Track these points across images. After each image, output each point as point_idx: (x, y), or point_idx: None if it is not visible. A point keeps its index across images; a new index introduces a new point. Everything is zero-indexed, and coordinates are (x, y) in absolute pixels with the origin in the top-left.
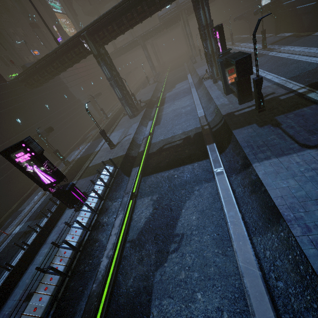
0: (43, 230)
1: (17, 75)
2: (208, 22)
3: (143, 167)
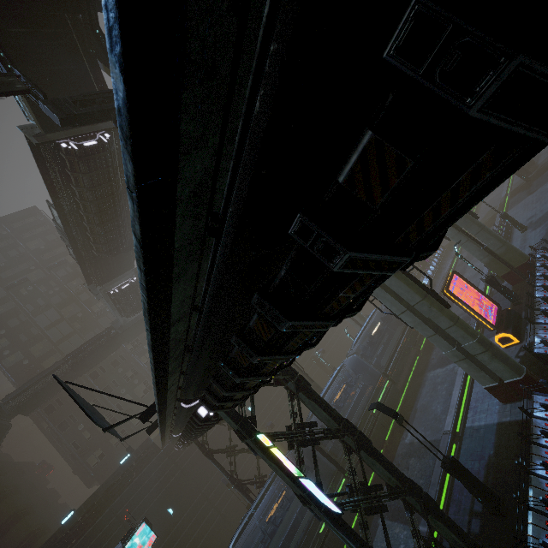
0: None
1: None
2: None
3: None
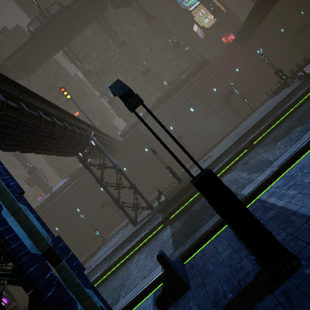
0: None
1: None
2: None
3: None
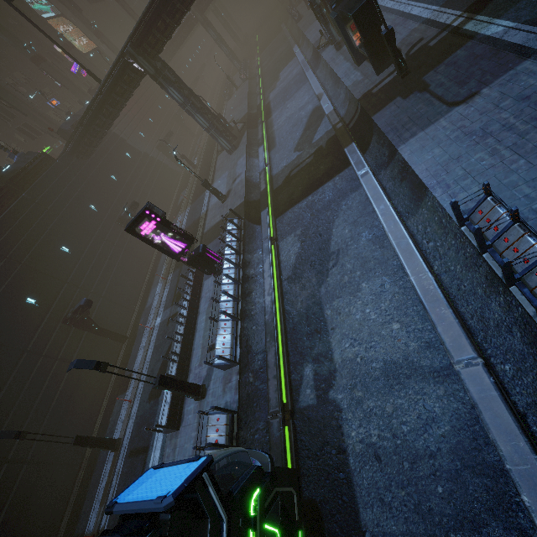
0: (191, 303)
1: (49, 148)
2: None
3: (273, 208)
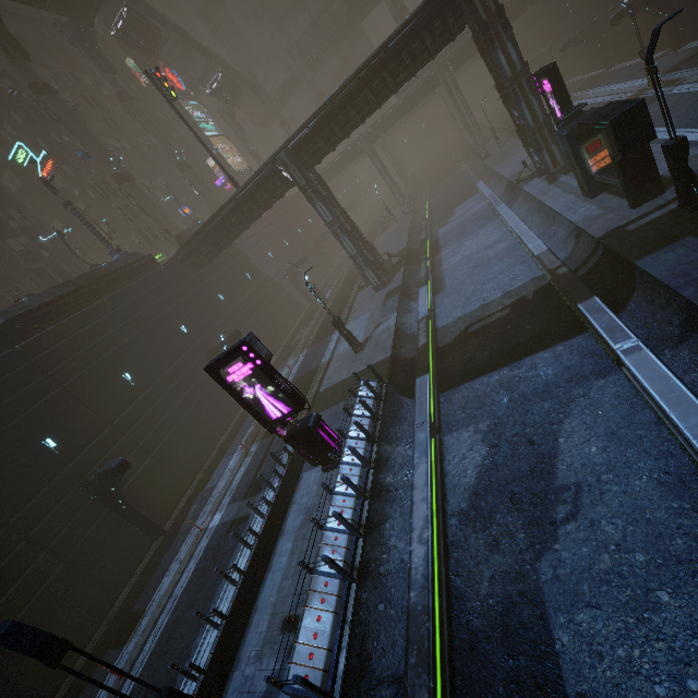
0: (274, 509)
1: (163, 255)
2: (519, 68)
3: (435, 375)
